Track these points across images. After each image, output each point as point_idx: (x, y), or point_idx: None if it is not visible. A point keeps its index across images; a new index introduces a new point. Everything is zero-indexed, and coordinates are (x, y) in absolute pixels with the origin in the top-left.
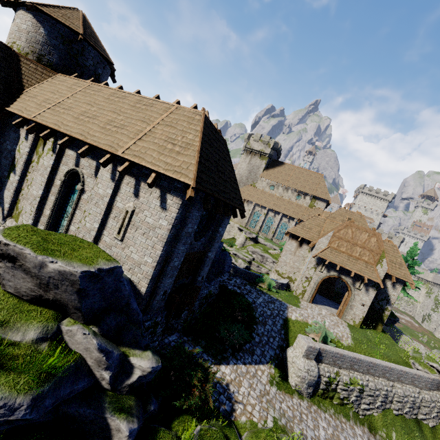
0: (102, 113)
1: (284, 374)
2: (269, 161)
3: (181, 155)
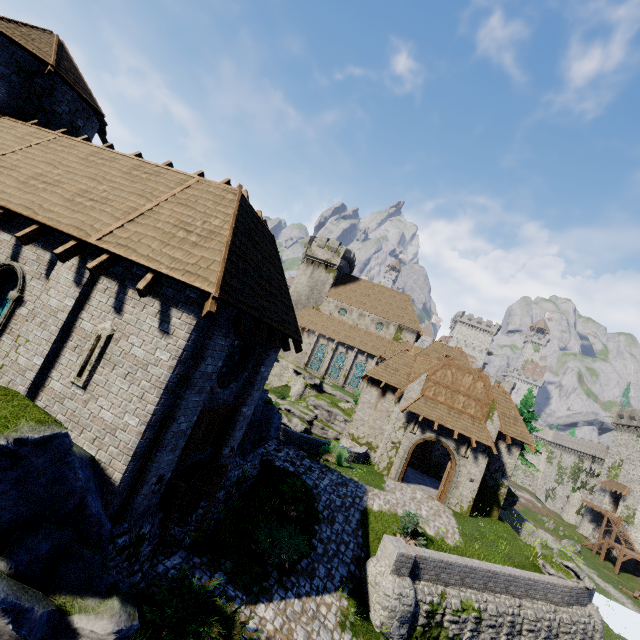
0: (72, 179)
1: (364, 606)
2: (338, 276)
3: (199, 247)
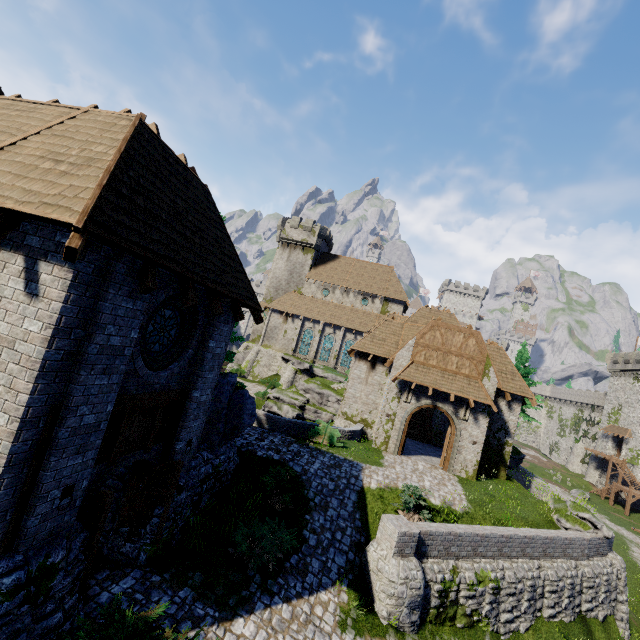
0: None
1: (367, 597)
2: (316, 255)
3: (68, 177)
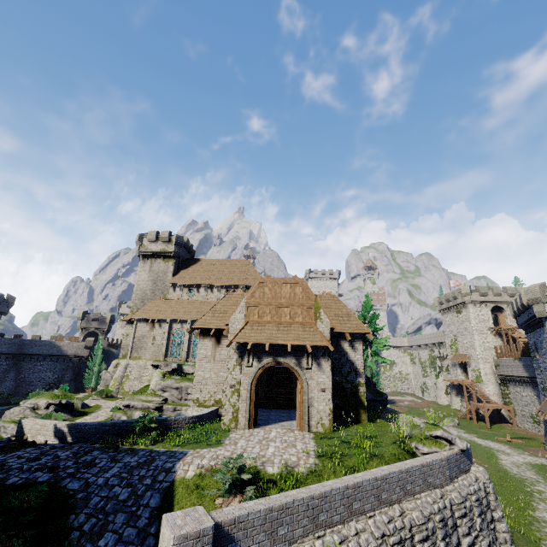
0: None
1: None
2: (178, 262)
3: None
